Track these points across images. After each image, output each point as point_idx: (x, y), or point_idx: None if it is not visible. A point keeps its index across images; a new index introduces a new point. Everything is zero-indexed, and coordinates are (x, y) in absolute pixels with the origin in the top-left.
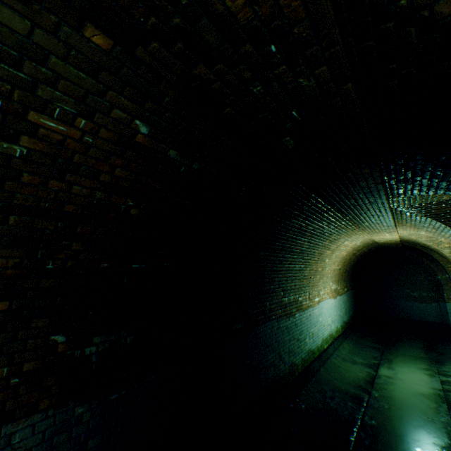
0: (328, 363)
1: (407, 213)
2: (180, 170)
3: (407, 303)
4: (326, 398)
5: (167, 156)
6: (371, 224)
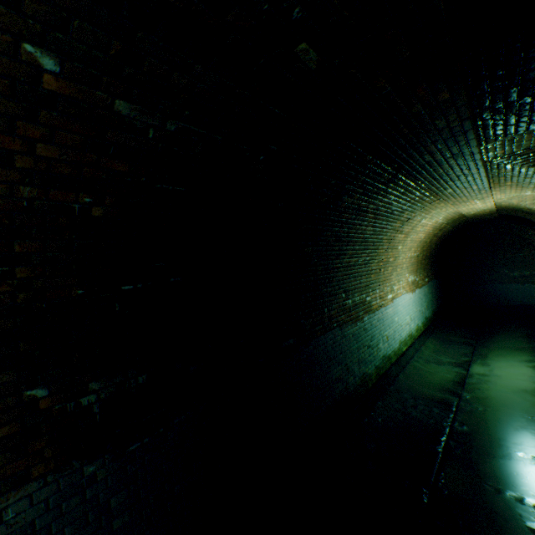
0: (408, 367)
1: (508, 165)
2: (149, 137)
3: (505, 286)
4: (407, 407)
5: (115, 112)
6: (456, 190)
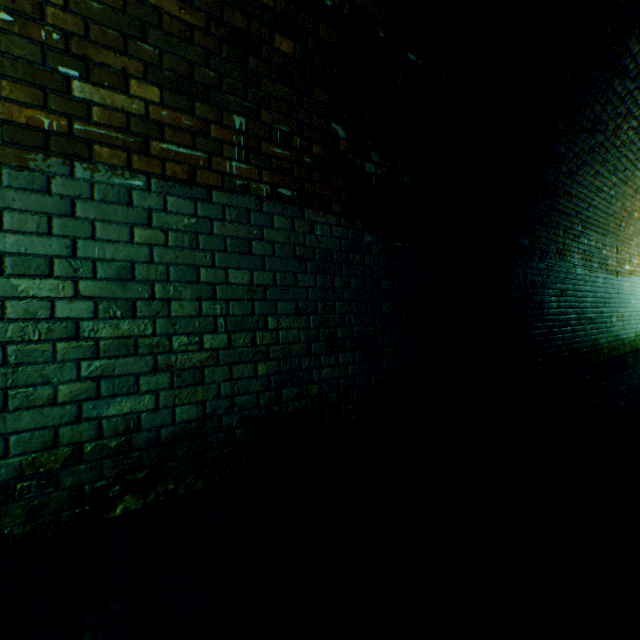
0: None
1: None
2: None
3: None
4: None
5: None
6: None
